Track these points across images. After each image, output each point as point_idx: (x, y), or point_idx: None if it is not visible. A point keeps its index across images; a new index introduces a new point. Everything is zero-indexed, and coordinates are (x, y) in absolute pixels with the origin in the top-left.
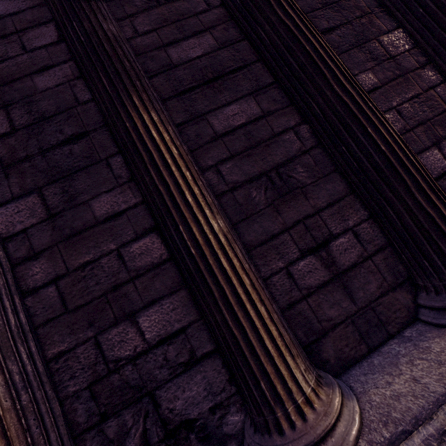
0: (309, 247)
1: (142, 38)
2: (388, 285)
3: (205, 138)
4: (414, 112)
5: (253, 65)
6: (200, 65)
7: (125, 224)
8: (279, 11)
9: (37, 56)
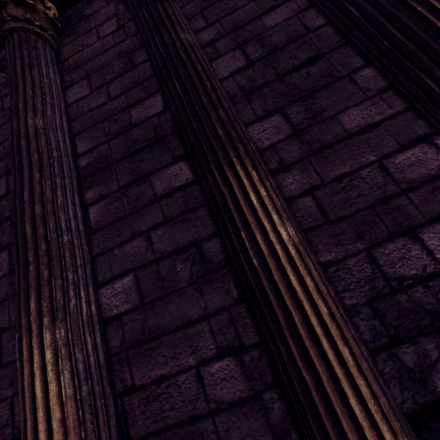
0: None
1: None
2: None
3: None
4: None
5: None
6: None
7: (383, 135)
8: None
9: (263, 1)
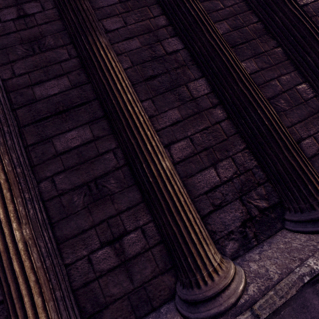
0: (108, 240)
1: (17, 79)
2: (159, 270)
3: (48, 155)
4: (203, 140)
5: (93, 101)
6: (55, 100)
7: None
8: (100, 73)
9: None
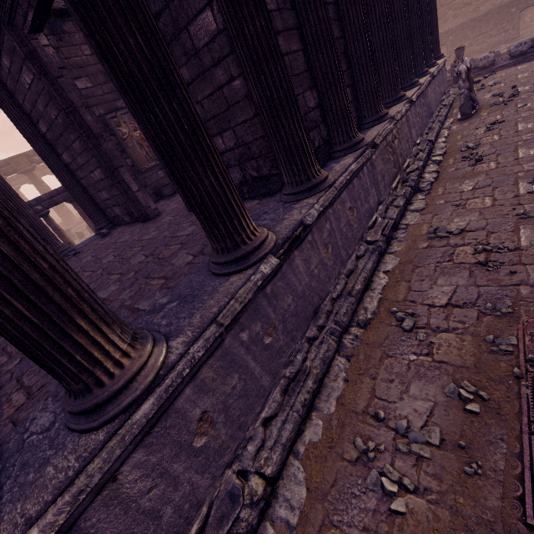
0: None
1: None
2: None
3: None
4: None
5: None
6: None
7: None
8: None
9: None
